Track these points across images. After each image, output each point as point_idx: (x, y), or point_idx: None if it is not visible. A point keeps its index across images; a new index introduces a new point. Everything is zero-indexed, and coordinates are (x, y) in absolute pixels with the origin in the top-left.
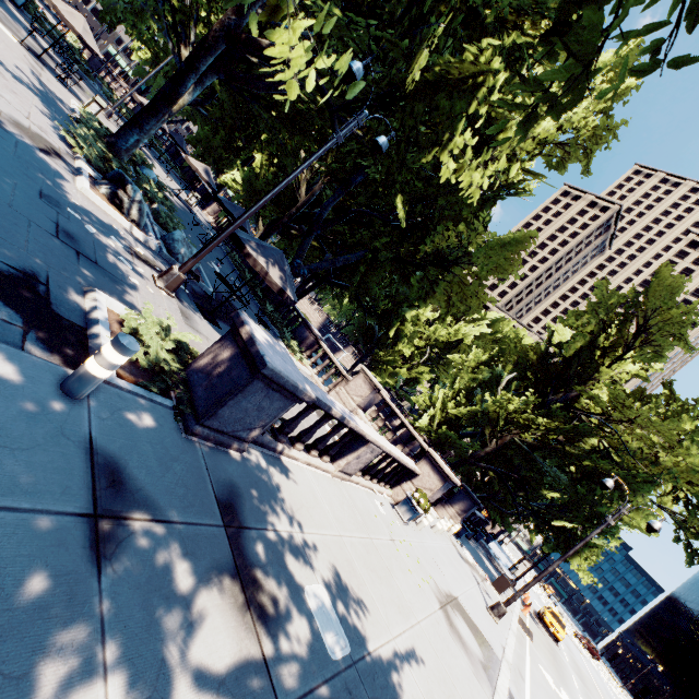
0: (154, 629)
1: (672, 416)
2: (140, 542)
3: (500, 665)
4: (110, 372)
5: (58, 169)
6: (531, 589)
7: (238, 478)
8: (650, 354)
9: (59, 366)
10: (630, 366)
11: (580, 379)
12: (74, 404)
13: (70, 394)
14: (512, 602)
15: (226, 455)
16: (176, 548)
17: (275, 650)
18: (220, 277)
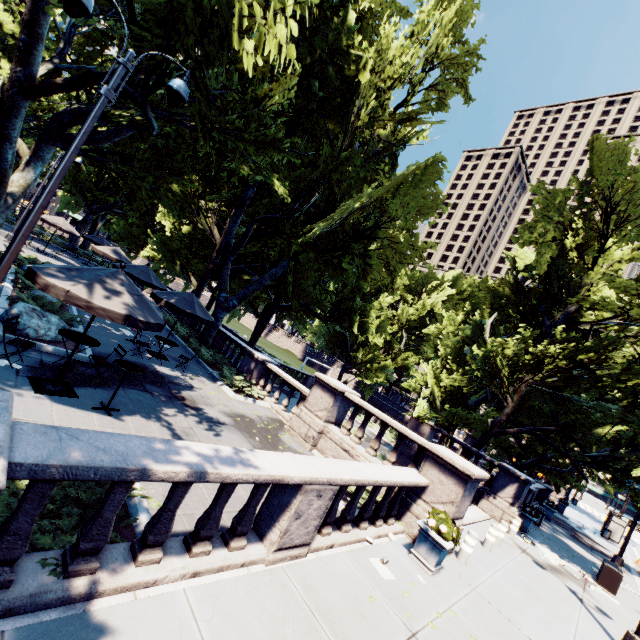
0: None
1: None
2: None
3: None
4: None
5: None
6: (635, 544)
7: None
8: (634, 229)
9: None
10: (618, 252)
11: (569, 291)
12: None
13: None
14: None
15: None
16: None
17: None
18: (66, 334)
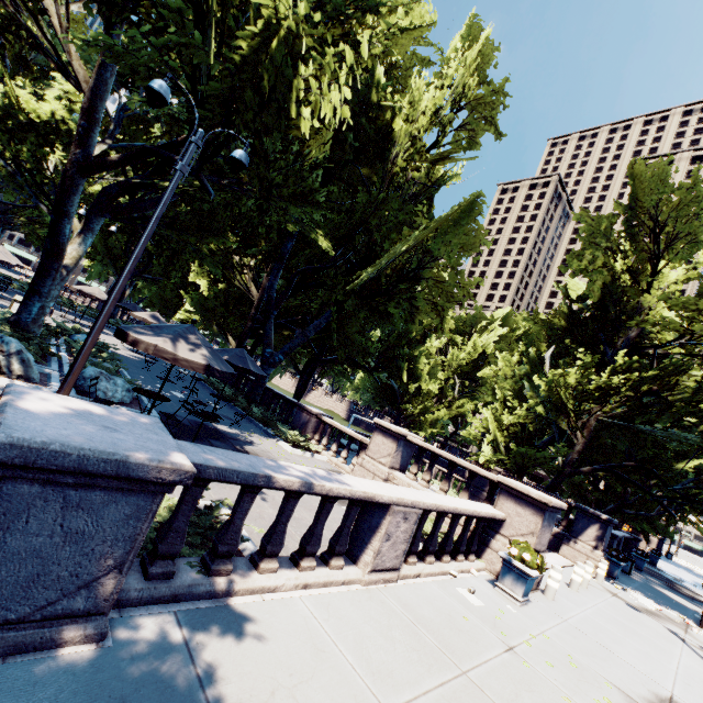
0: None
1: None
2: None
3: None
4: None
5: None
6: None
7: None
8: (685, 247)
9: None
10: (672, 273)
11: (627, 316)
12: None
13: None
14: None
15: (34, 671)
16: None
17: None
18: (140, 392)
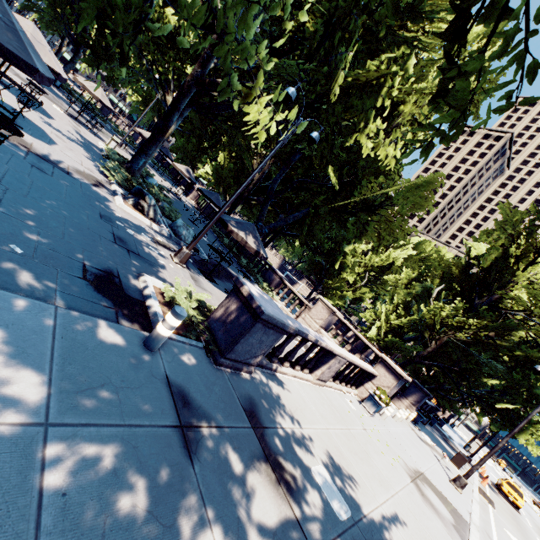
0: (229, 498)
1: None
2: (208, 441)
3: (469, 527)
4: (172, 332)
5: (104, 195)
6: (486, 464)
7: (253, 393)
8: None
9: (139, 331)
10: None
11: (500, 283)
12: (153, 355)
13: (150, 349)
14: (471, 474)
15: (242, 377)
16: (228, 444)
17: (302, 512)
18: (212, 248)
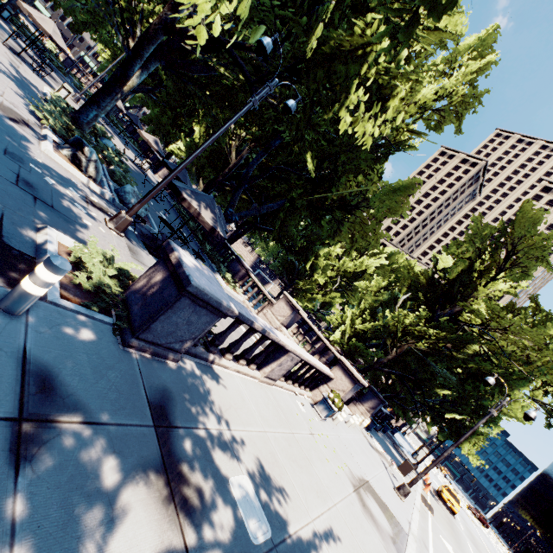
0: (71, 527)
1: (539, 324)
2: (65, 443)
3: (407, 538)
4: (45, 290)
5: (25, 135)
6: (430, 470)
7: (171, 384)
8: (518, 274)
9: (0, 286)
10: (502, 285)
11: (462, 297)
12: (12, 319)
13: (8, 311)
14: (415, 483)
15: (161, 364)
16: (103, 448)
17: (198, 539)
18: (163, 221)
